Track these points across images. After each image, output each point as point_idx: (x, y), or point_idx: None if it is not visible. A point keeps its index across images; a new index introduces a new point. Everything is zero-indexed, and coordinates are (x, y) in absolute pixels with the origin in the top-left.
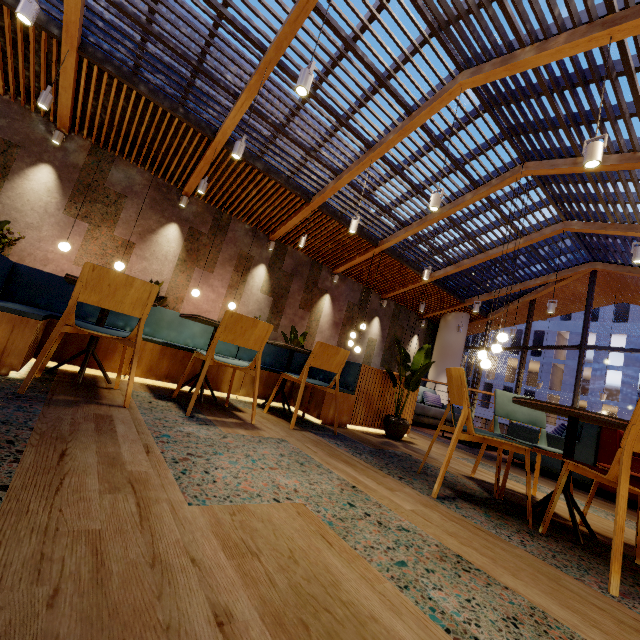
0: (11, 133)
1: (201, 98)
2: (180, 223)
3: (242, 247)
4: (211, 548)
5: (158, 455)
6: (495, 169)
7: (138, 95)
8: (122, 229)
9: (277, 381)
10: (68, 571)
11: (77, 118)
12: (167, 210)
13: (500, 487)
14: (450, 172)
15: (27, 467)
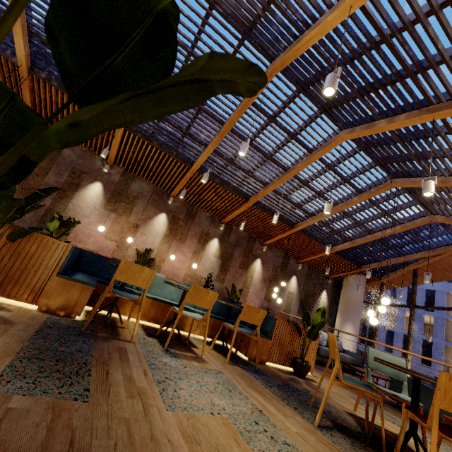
0: (84, 166)
1: (186, 147)
2: (167, 213)
3: (204, 227)
4: (177, 436)
5: (150, 377)
6: (372, 182)
7: (152, 146)
8: (134, 217)
9: (220, 325)
10: (119, 435)
11: (118, 157)
12: (160, 205)
13: (370, 424)
14: (341, 184)
15: (94, 379)
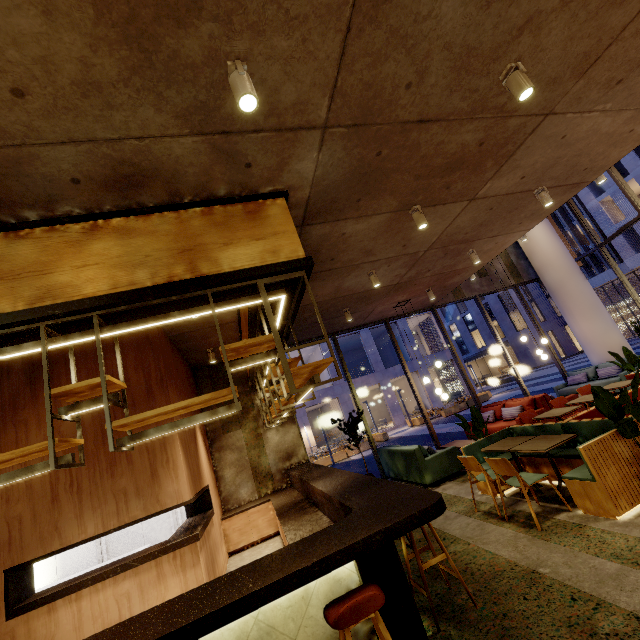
0: None
1: None
2: None
3: None
4: None
5: None
6: None
7: None
8: None
9: None
10: None
11: None
12: None
13: None
14: None
15: None
